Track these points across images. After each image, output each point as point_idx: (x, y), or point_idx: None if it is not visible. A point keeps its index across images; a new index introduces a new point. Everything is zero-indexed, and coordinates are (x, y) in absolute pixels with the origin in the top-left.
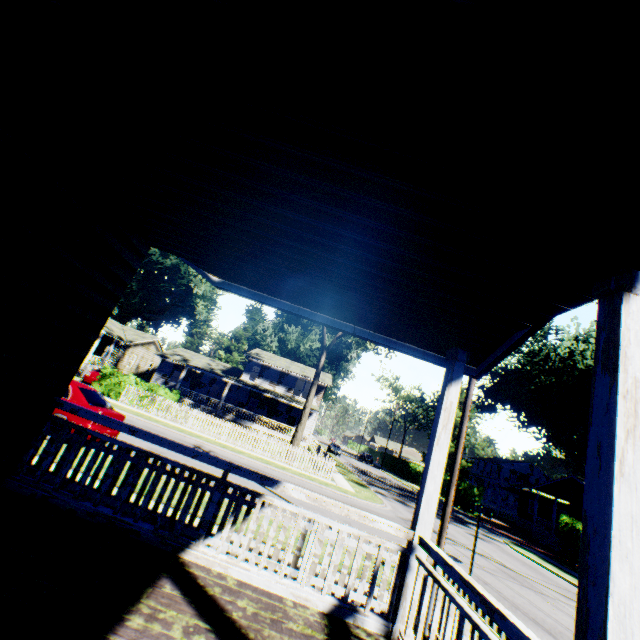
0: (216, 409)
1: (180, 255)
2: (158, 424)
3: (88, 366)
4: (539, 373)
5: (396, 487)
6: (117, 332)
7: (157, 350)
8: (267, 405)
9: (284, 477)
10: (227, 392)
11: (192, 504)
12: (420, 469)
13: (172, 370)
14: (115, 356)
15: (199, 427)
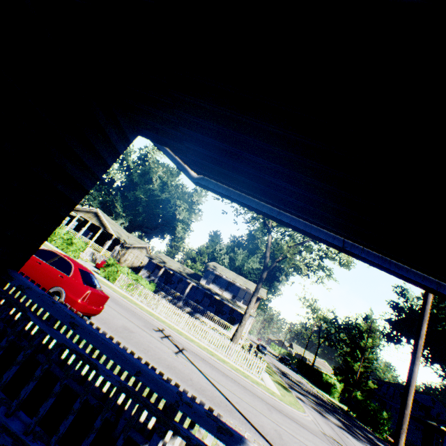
0: (179, 301)
1: (164, 143)
2: (136, 306)
3: (101, 257)
4: (445, 317)
5: (311, 394)
6: (124, 237)
7: (147, 253)
8: (215, 305)
9: (223, 370)
10: (188, 290)
11: (121, 445)
12: (331, 381)
13: (154, 268)
14: (120, 253)
15: (165, 314)
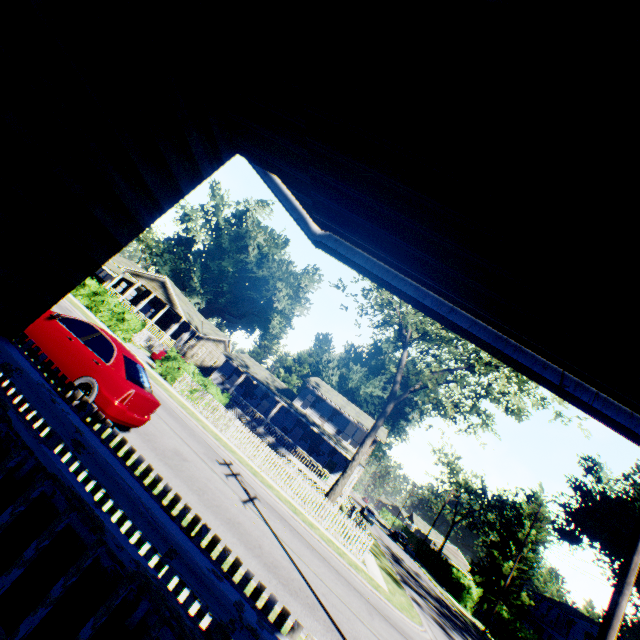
0: (259, 426)
1: (275, 170)
2: (197, 423)
3: (161, 345)
4: None
5: (433, 596)
6: (196, 322)
7: (225, 350)
8: (310, 439)
9: (309, 539)
10: (275, 412)
11: None
12: (465, 581)
13: (231, 373)
14: (187, 344)
15: (236, 440)
